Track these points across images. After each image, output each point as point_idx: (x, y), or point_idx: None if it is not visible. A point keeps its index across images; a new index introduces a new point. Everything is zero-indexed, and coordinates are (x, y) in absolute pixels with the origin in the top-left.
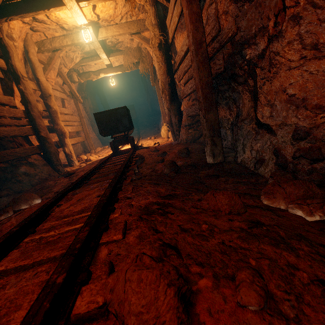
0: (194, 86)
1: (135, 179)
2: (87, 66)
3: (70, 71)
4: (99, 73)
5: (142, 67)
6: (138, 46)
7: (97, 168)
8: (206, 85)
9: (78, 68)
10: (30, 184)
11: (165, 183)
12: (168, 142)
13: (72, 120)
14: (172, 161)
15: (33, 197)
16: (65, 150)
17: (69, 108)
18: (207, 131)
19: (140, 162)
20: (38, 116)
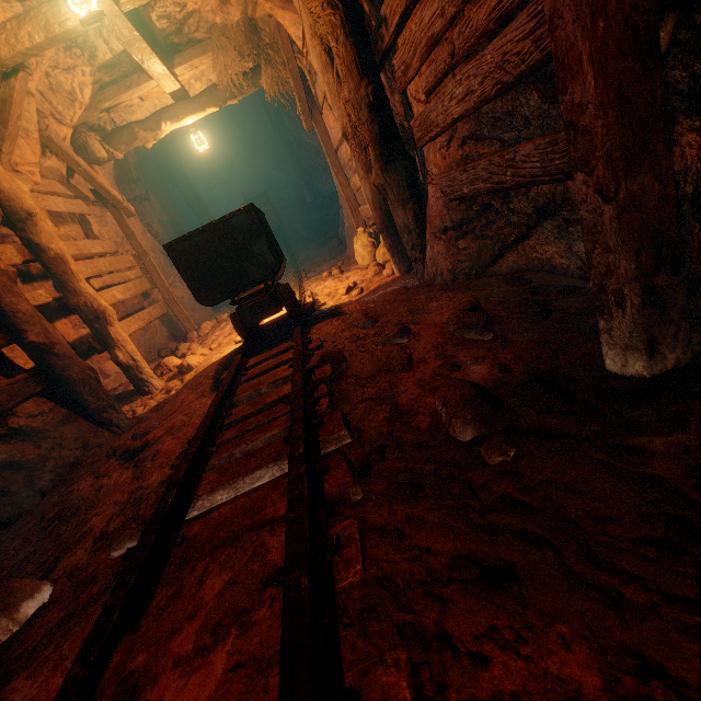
0: (485, 81)
1: (360, 498)
2: (122, 109)
3: (79, 132)
4: (157, 124)
5: (270, 80)
6: (246, 17)
7: (209, 433)
8: (627, 35)
9: (100, 122)
10: (33, 491)
11: (525, 546)
12: (384, 280)
13: (121, 267)
14: (472, 386)
15: (17, 597)
16: (116, 357)
17: (107, 236)
18: (627, 256)
19: (336, 375)
20: (4, 285)
